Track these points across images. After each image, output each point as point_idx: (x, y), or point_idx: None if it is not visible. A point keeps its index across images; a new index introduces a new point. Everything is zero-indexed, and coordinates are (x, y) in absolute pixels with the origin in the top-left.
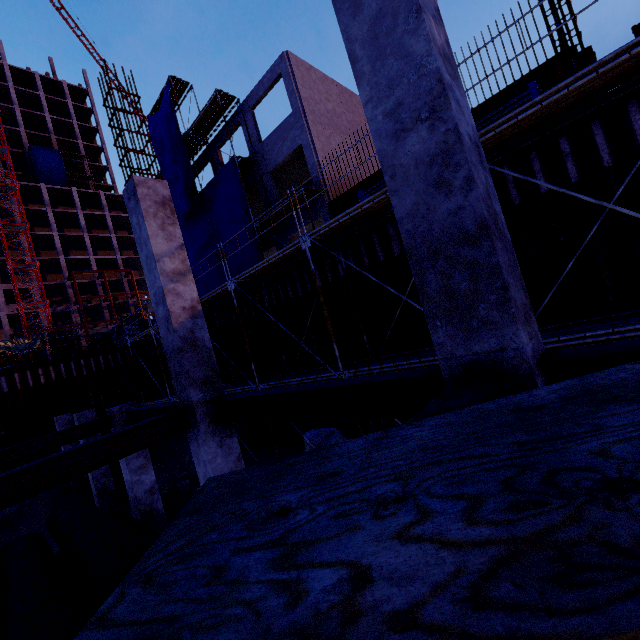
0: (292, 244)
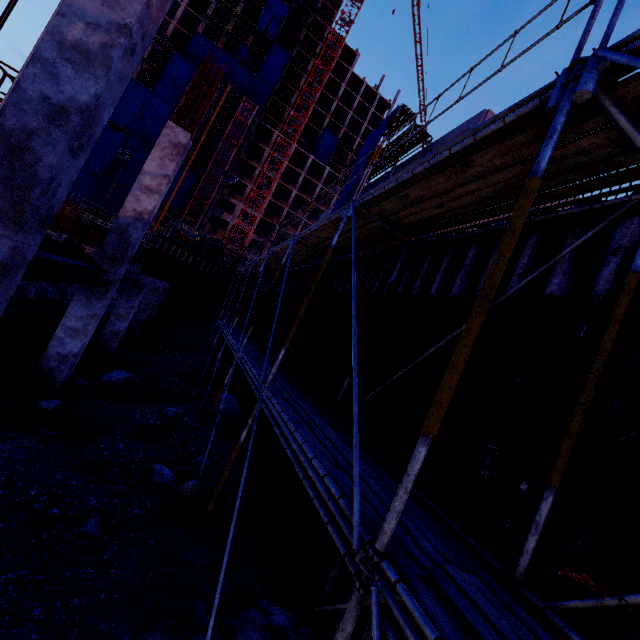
0: (290, 239)
